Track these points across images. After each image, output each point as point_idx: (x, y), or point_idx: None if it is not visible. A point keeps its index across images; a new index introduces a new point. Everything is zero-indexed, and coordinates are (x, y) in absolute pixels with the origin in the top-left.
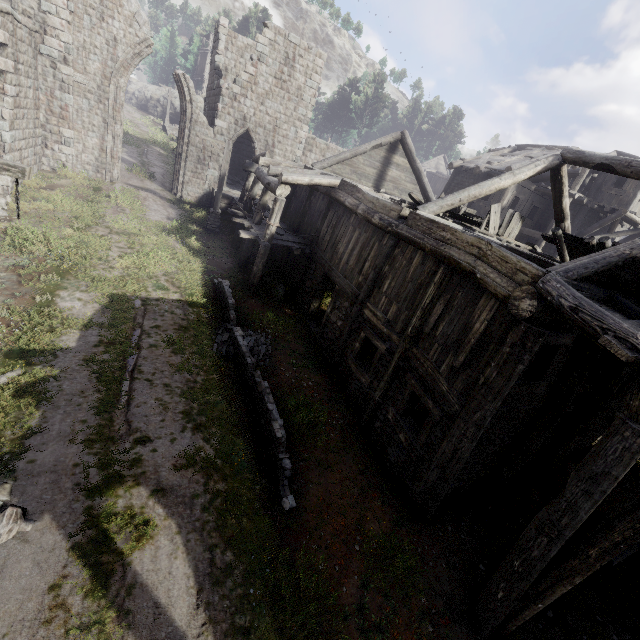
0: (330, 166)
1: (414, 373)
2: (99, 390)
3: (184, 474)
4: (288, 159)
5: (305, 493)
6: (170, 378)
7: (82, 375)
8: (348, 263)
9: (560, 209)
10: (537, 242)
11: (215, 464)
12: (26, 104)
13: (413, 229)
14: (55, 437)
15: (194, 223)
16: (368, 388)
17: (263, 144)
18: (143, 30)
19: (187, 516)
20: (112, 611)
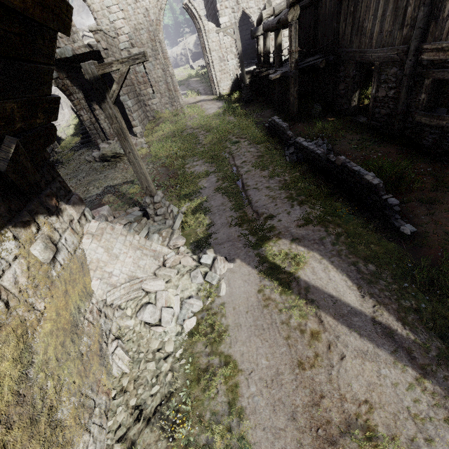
0: None
1: None
2: (230, 200)
3: (307, 228)
4: None
5: (419, 223)
6: (267, 183)
7: (218, 196)
8: (382, 31)
9: None
10: None
11: (327, 219)
12: (128, 83)
13: None
14: (221, 226)
15: (234, 103)
16: None
17: (257, 14)
18: None
19: (323, 249)
20: (302, 300)
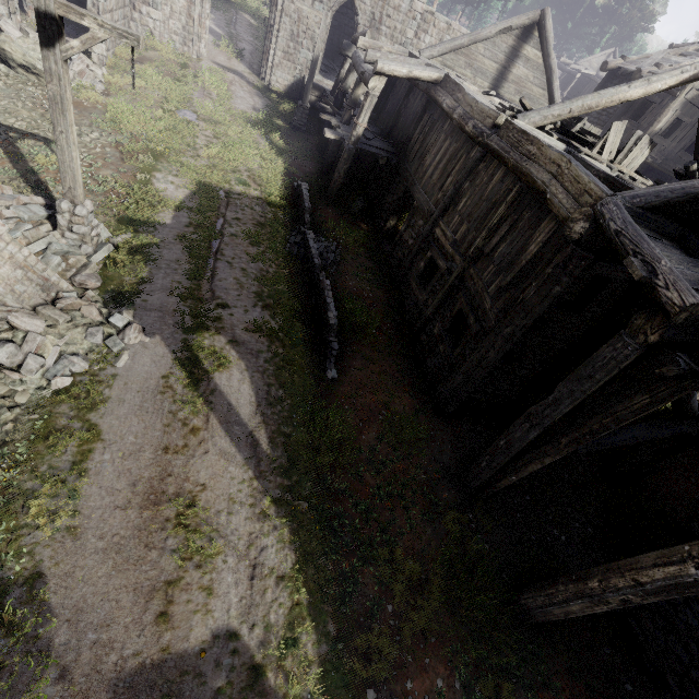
0: (441, 55)
1: (466, 292)
2: (190, 262)
3: (253, 335)
4: (396, 42)
5: (347, 373)
6: (247, 264)
7: (177, 248)
8: (431, 177)
9: None
10: None
11: (277, 335)
12: None
13: (503, 141)
14: (160, 288)
15: (280, 117)
16: (423, 305)
17: (368, 18)
18: None
19: (253, 362)
20: (201, 399)
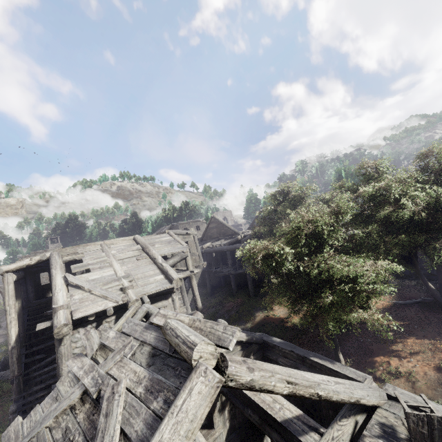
0: None
1: None
2: None
3: None
4: None
5: None
6: None
7: None
8: None
9: None
10: None
11: None
12: None
13: None
14: None
15: None
16: None
17: None
18: None
19: None
20: None
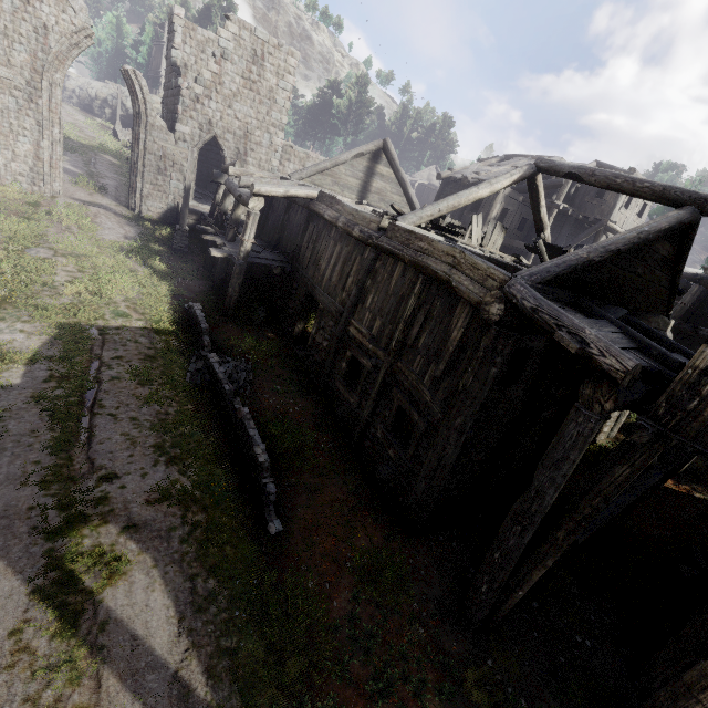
0: (309, 177)
1: (400, 387)
2: (53, 428)
3: (158, 508)
4: (264, 169)
5: (293, 517)
6: (137, 411)
7: (31, 413)
8: (331, 280)
9: (539, 219)
10: (527, 254)
11: (193, 496)
12: None
13: (393, 241)
14: (3, 481)
15: (158, 242)
16: (357, 408)
17: (234, 152)
18: (80, 17)
19: (164, 549)
20: (84, 648)
